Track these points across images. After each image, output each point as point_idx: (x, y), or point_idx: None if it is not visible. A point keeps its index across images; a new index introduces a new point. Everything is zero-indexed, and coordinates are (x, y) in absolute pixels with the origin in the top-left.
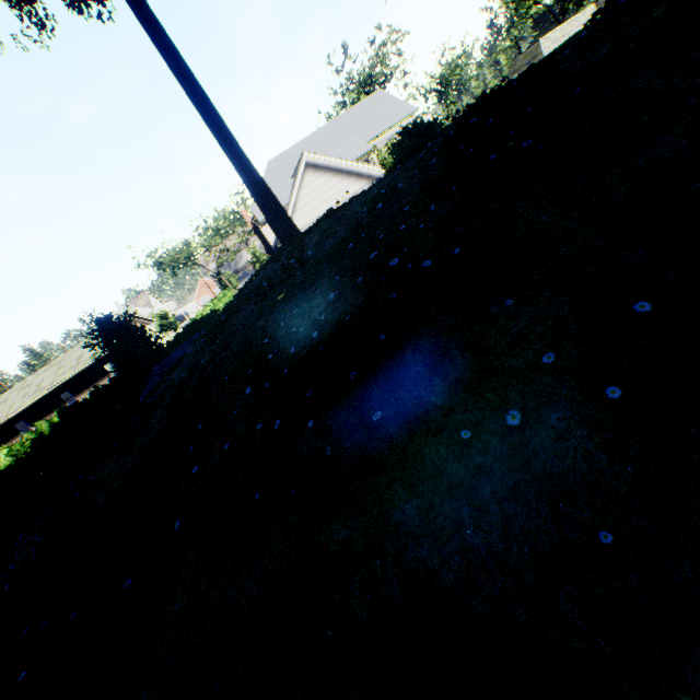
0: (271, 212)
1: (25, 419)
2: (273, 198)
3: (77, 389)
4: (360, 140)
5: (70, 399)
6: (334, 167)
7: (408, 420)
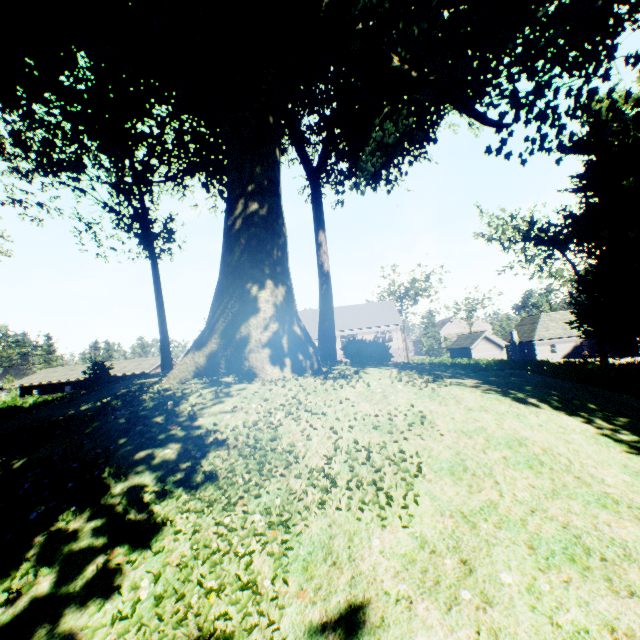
0: (163, 360)
1: (73, 386)
2: (168, 354)
3: None
4: None
5: None
6: None
7: None
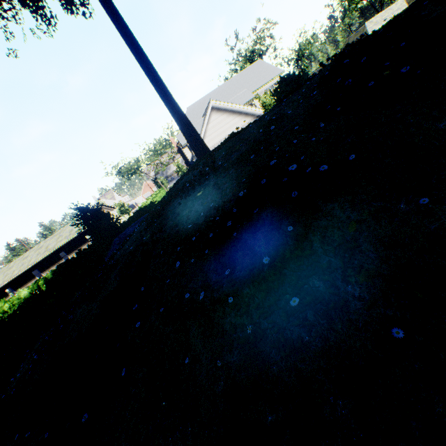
0: (191, 137)
1: (38, 268)
2: (192, 128)
3: (69, 250)
4: (247, 91)
5: (65, 256)
6: (230, 109)
7: (327, 309)
